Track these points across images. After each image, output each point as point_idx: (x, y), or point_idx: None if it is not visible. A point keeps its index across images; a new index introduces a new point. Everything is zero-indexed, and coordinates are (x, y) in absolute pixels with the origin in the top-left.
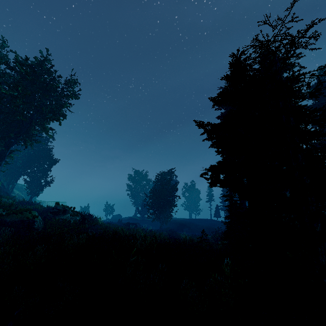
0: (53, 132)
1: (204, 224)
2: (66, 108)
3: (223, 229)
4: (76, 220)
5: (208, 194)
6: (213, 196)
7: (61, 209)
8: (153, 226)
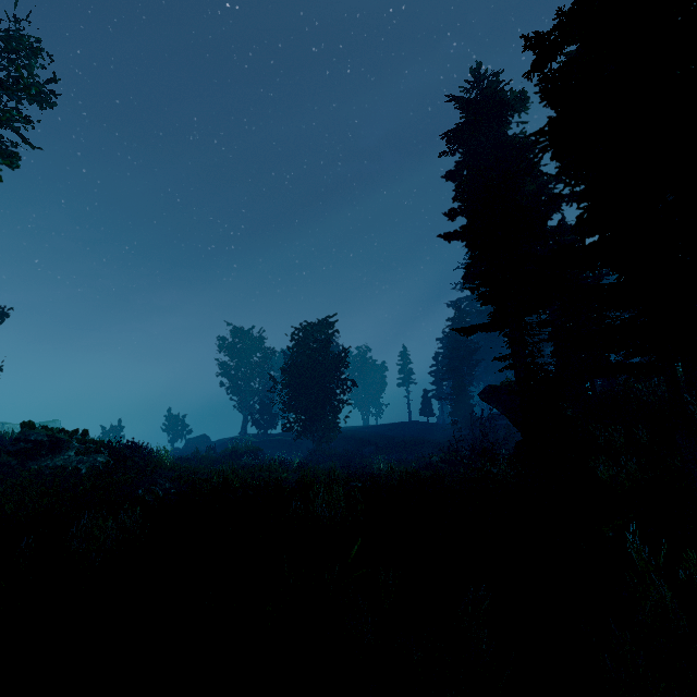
0: None
1: (404, 434)
2: (15, 132)
3: (450, 439)
4: (96, 466)
5: (402, 370)
6: (412, 374)
7: (43, 440)
8: (292, 453)
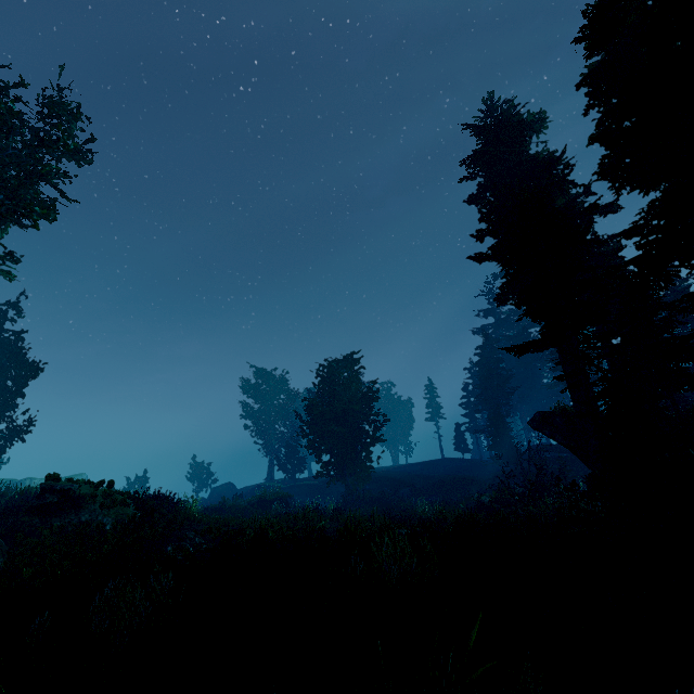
0: (16, 262)
1: (441, 473)
2: (54, 187)
3: (493, 475)
4: (121, 521)
5: (429, 405)
6: (440, 408)
7: (67, 494)
8: (322, 498)
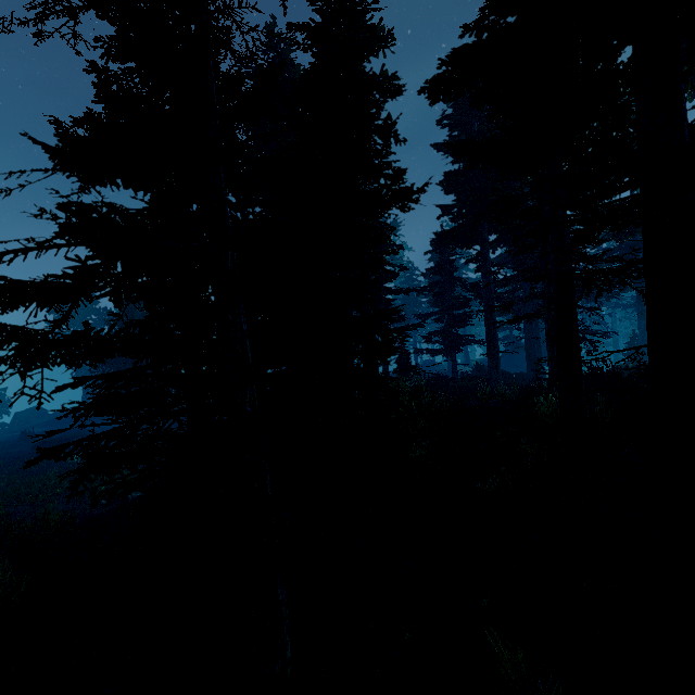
0: None
1: None
2: None
3: None
4: None
5: None
6: None
7: None
8: None
